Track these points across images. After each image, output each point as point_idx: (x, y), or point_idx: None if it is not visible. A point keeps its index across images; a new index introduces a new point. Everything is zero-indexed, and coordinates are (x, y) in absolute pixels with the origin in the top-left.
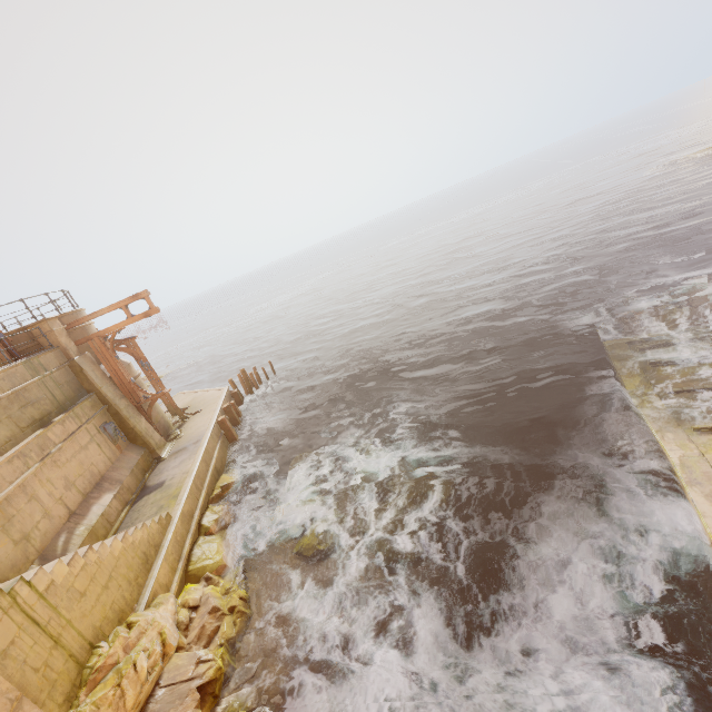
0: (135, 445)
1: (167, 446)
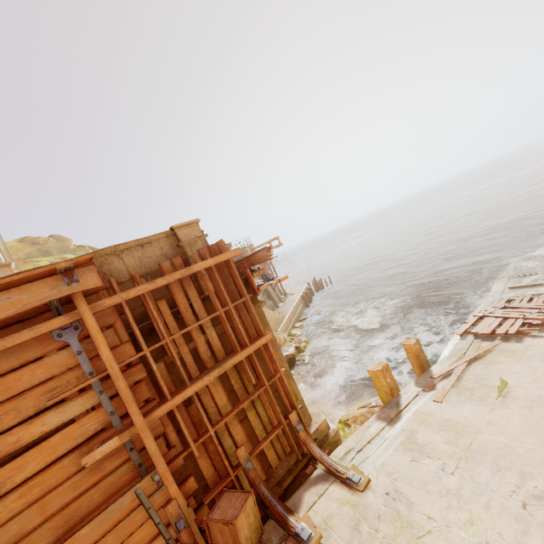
0: (269, 299)
1: (280, 303)
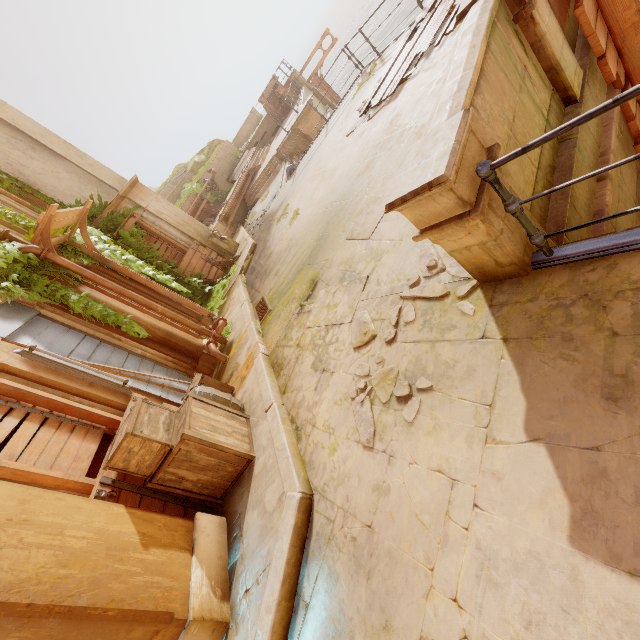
0: None
1: None
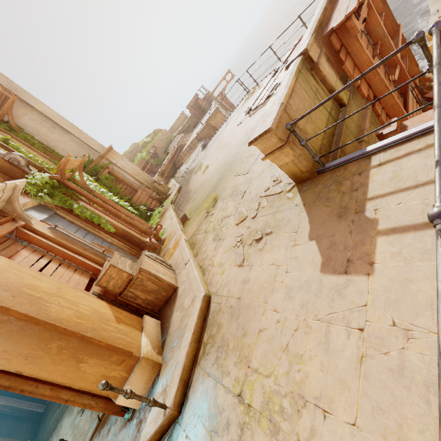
0: None
1: None
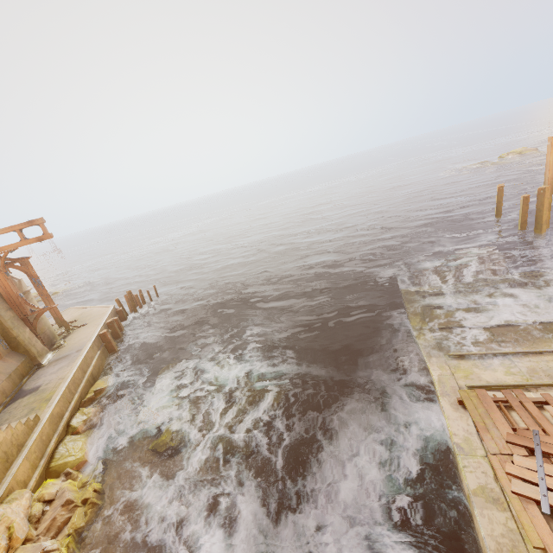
0: (16, 353)
1: (49, 354)
